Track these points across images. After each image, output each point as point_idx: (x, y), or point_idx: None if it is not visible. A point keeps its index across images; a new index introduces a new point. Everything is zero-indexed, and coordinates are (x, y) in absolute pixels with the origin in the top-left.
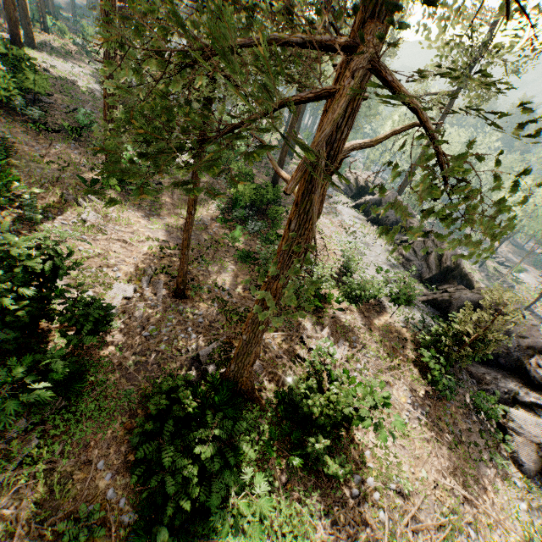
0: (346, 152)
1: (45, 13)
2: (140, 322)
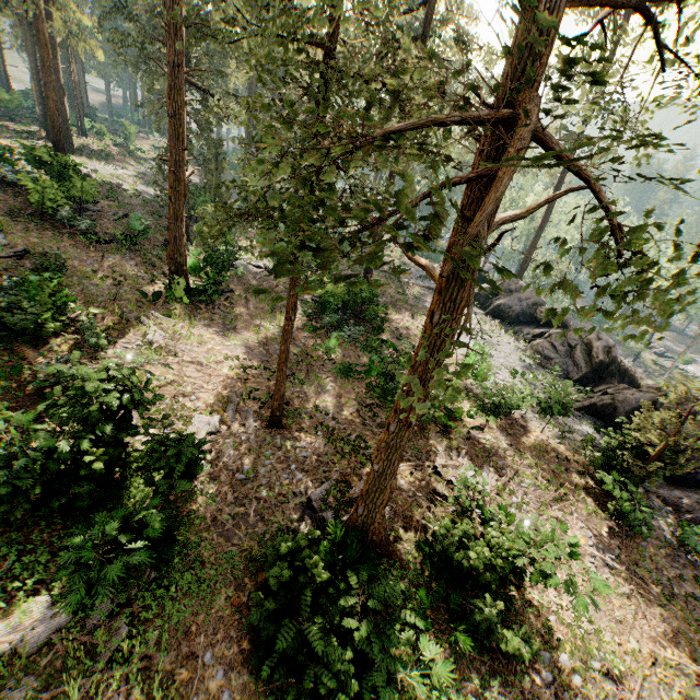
0: (496, 228)
1: (83, 115)
2: (231, 462)
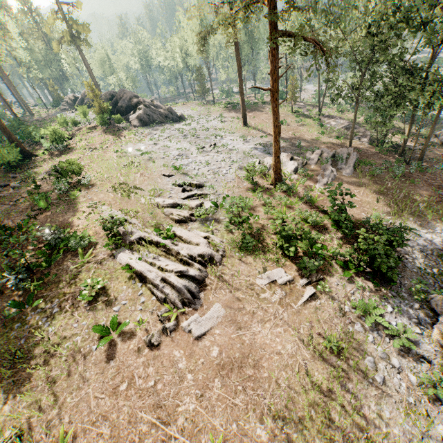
0: None
1: None
2: None
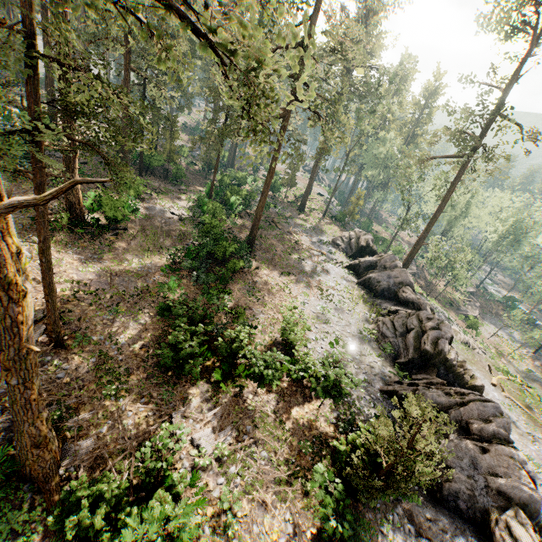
0: (7, 210)
1: None
2: None
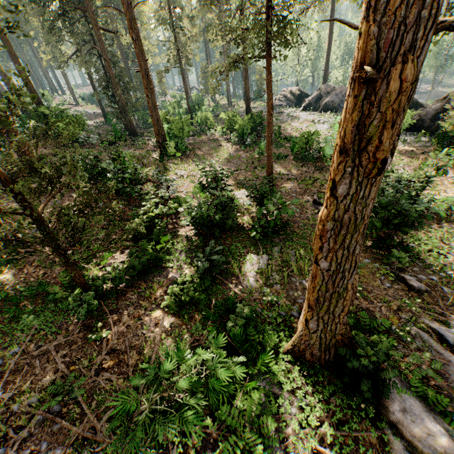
0: None
1: None
2: None
